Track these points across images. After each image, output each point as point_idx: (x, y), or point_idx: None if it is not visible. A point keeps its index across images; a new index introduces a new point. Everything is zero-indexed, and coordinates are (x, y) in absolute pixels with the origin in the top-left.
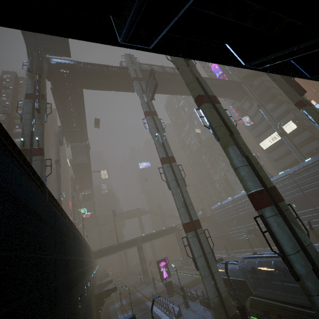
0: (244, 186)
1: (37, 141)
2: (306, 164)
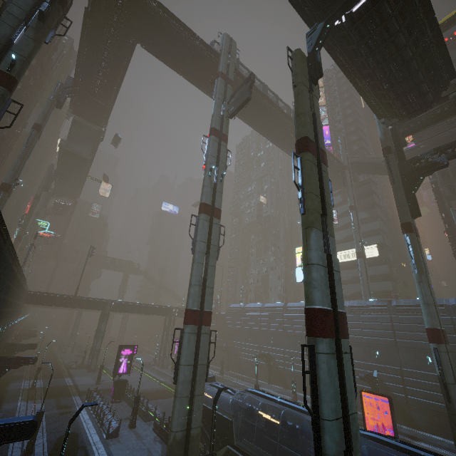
0: (308, 293)
1: (11, 61)
2: (369, 304)
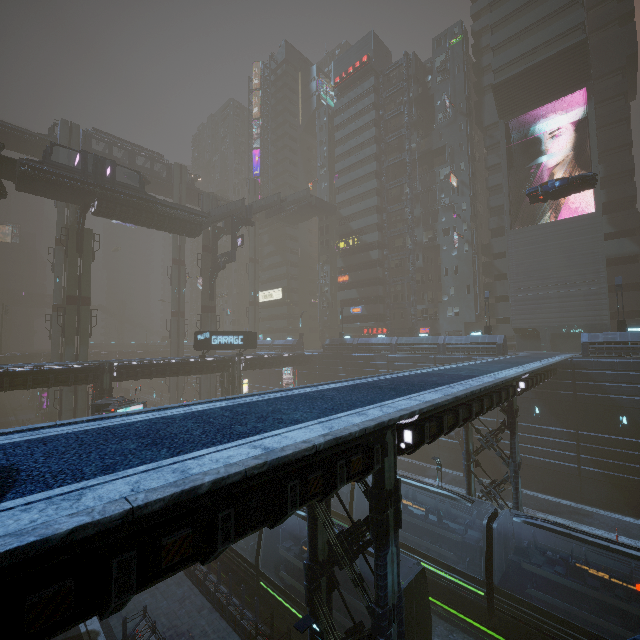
0: None
1: None
2: None
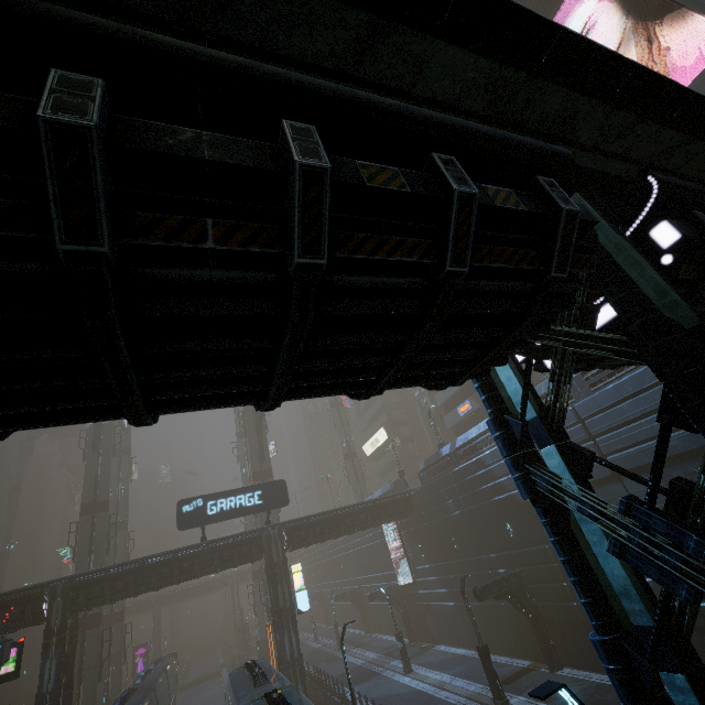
0: None
1: None
2: None
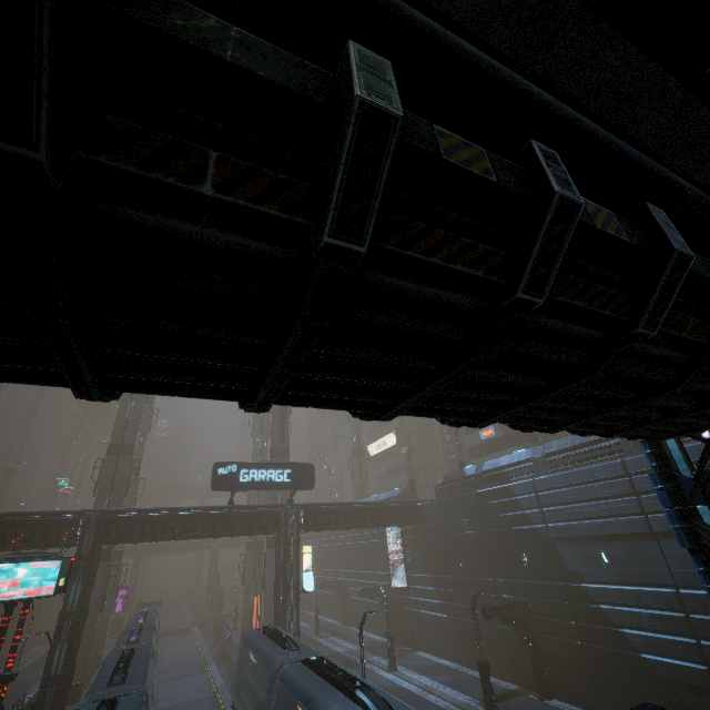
0: None
1: None
2: None
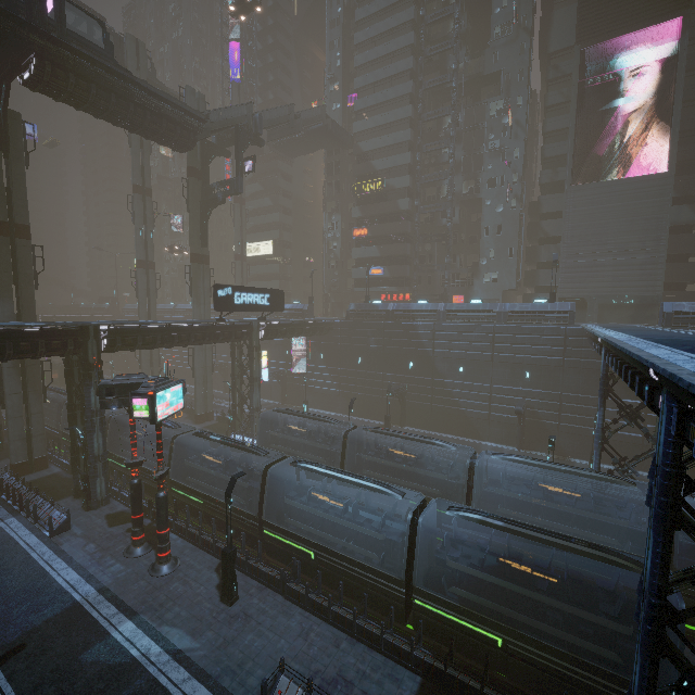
0: None
1: None
2: None
